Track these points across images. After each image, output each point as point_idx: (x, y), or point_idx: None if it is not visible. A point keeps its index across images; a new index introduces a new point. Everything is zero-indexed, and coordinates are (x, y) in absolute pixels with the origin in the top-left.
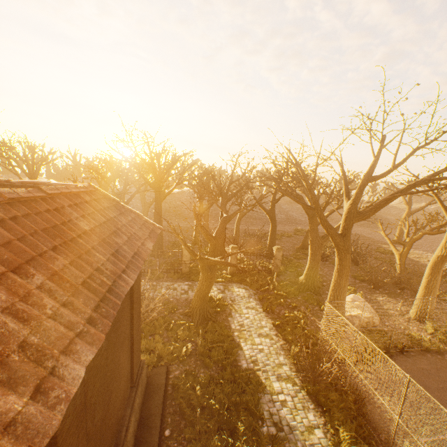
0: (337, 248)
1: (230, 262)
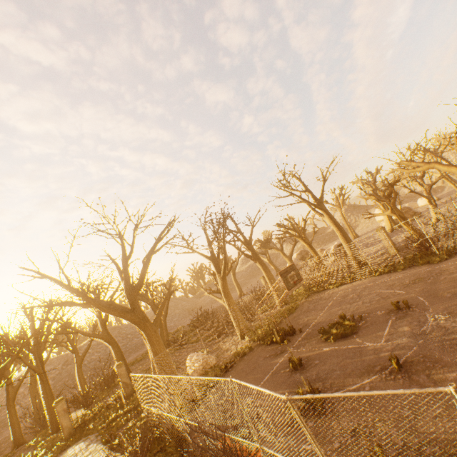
0: (134, 322)
1: (61, 423)
